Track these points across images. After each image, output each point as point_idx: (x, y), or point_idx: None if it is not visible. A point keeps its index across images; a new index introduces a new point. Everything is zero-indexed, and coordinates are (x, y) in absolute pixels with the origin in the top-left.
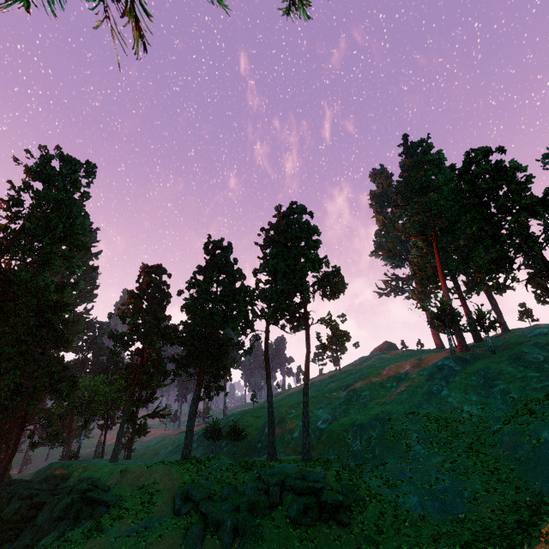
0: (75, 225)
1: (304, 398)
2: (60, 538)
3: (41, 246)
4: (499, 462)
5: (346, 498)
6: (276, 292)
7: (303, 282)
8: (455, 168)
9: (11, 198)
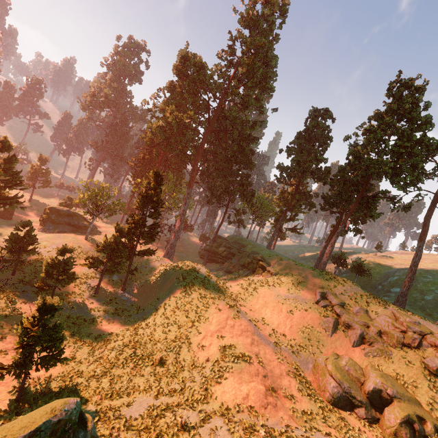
0: (271, 68)
1: None
2: (246, 277)
3: (245, 89)
4: None
5: None
6: None
7: None
8: None
9: (229, 48)
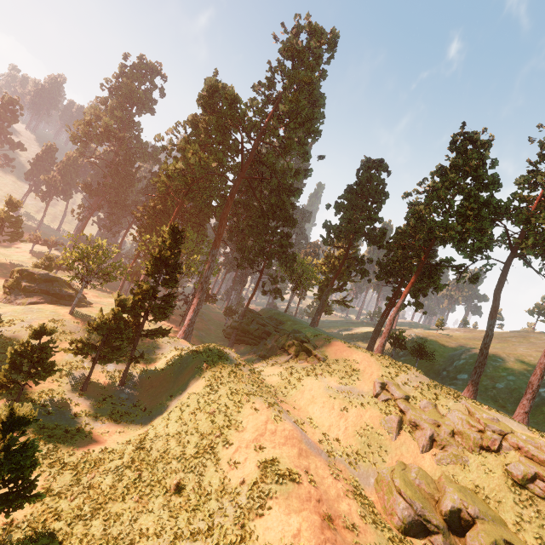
0: (318, 108)
1: (542, 359)
2: (286, 363)
3: (286, 131)
4: None
5: None
6: None
7: None
8: None
9: (267, 81)
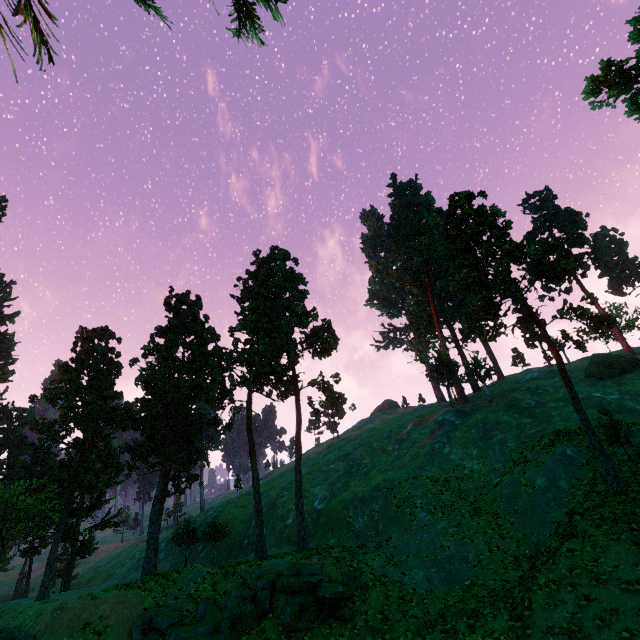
0: None
1: (296, 476)
2: None
3: None
4: (500, 517)
5: (347, 588)
6: (258, 354)
7: (289, 340)
8: (440, 212)
9: None
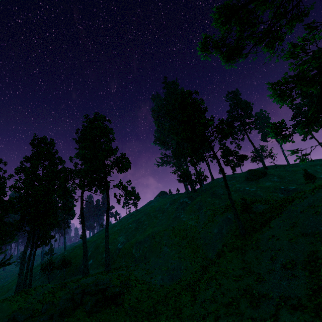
0: None
1: (105, 233)
2: None
3: None
4: (198, 248)
5: (121, 289)
6: (85, 171)
7: (102, 164)
8: (176, 100)
9: None
